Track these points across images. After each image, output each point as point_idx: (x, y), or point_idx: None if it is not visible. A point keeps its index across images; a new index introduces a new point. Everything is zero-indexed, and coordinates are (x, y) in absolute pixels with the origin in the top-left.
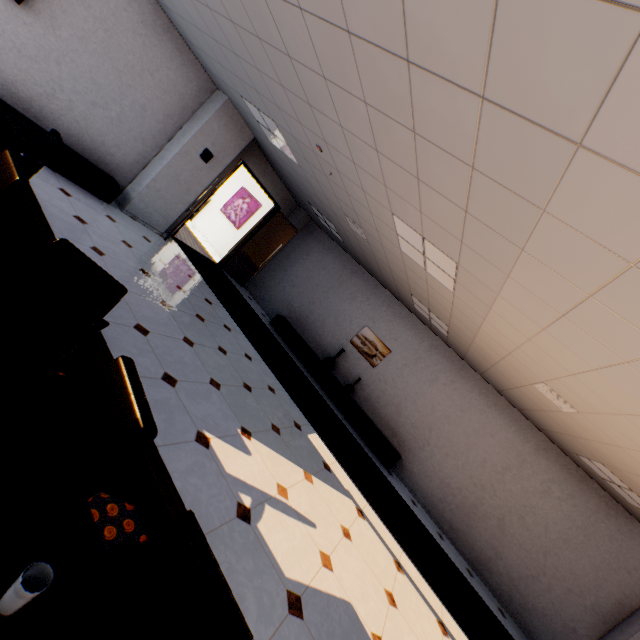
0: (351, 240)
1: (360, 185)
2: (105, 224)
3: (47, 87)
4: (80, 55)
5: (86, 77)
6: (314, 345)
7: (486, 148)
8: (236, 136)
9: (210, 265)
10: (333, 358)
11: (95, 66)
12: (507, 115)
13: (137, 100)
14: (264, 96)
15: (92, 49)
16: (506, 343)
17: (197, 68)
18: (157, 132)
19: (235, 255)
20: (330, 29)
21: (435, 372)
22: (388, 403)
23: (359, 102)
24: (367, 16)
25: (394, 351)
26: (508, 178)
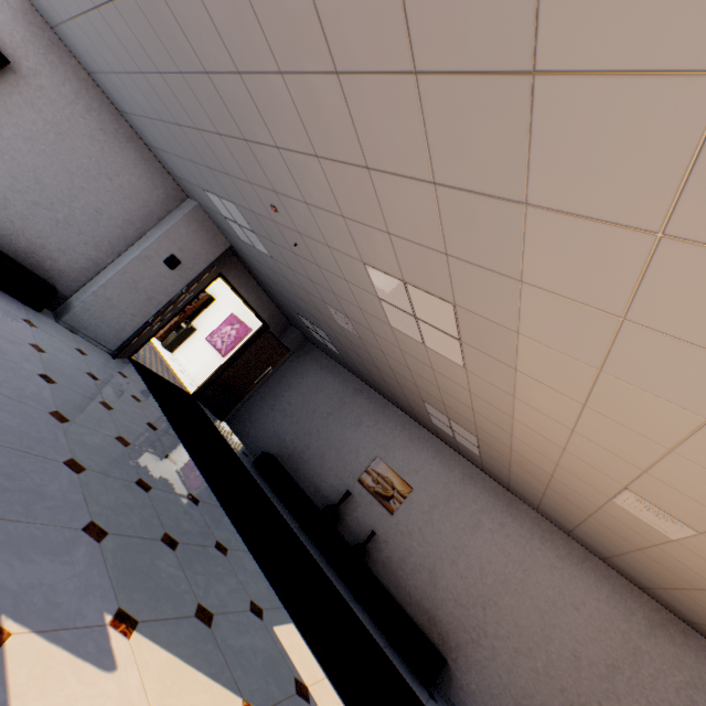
0: (345, 345)
1: (323, 239)
2: (13, 324)
3: None
4: (24, 154)
5: (29, 176)
6: (311, 490)
7: (419, 3)
8: (209, 243)
9: (178, 393)
10: (336, 505)
11: (42, 166)
12: None
13: (91, 203)
14: (215, 169)
15: (40, 150)
16: (554, 430)
17: (165, 176)
18: (114, 237)
19: (214, 382)
20: None
21: (475, 512)
22: (417, 568)
23: (276, 79)
24: None
25: (416, 487)
26: (465, 44)
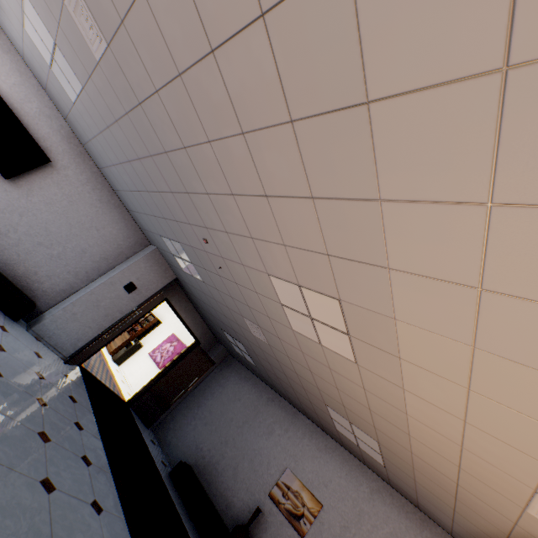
0: (259, 355)
1: (239, 259)
2: None
3: (3, 228)
4: (42, 212)
5: (41, 226)
6: (223, 506)
7: (290, 77)
8: (160, 274)
9: (114, 399)
10: (245, 525)
11: (52, 220)
12: (285, 8)
13: (80, 245)
14: (168, 218)
15: (54, 210)
16: (447, 423)
17: (137, 230)
18: (91, 268)
19: (148, 390)
20: (172, 88)
21: (388, 536)
22: None
23: (207, 146)
24: (182, 41)
25: (326, 504)
26: (320, 95)
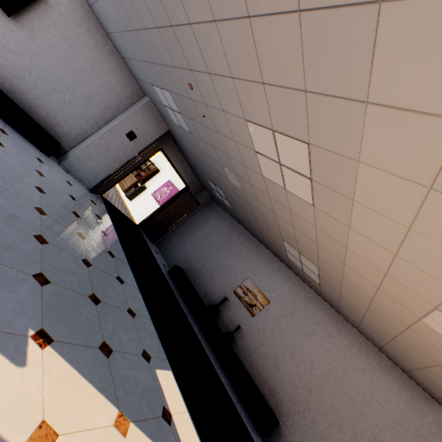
0: (234, 200)
1: (220, 105)
2: (28, 157)
3: (19, 72)
4: (48, 56)
5: (50, 71)
6: (203, 293)
7: None
8: (155, 126)
9: (128, 221)
10: (217, 305)
11: (58, 65)
12: None
13: (85, 92)
14: (157, 63)
15: (57, 54)
16: (379, 256)
17: (132, 80)
18: (98, 116)
19: (151, 219)
20: None
21: (311, 324)
22: (266, 355)
23: None
24: None
25: (272, 301)
26: None
